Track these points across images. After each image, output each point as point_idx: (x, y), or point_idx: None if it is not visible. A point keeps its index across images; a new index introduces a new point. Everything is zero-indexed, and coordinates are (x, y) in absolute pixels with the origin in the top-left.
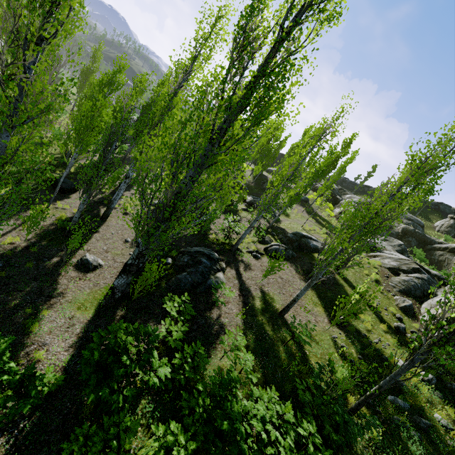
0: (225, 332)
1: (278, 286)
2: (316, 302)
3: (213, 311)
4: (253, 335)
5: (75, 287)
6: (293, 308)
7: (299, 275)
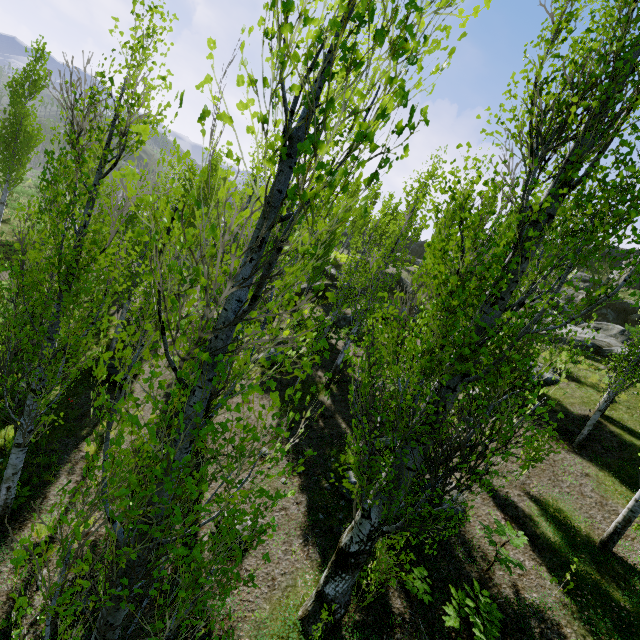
0: (557, 631)
1: (548, 479)
2: (629, 496)
3: (497, 578)
4: (611, 626)
5: (240, 606)
6: (607, 522)
7: (558, 442)
